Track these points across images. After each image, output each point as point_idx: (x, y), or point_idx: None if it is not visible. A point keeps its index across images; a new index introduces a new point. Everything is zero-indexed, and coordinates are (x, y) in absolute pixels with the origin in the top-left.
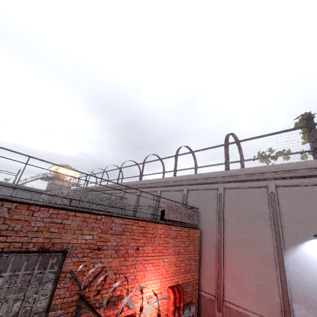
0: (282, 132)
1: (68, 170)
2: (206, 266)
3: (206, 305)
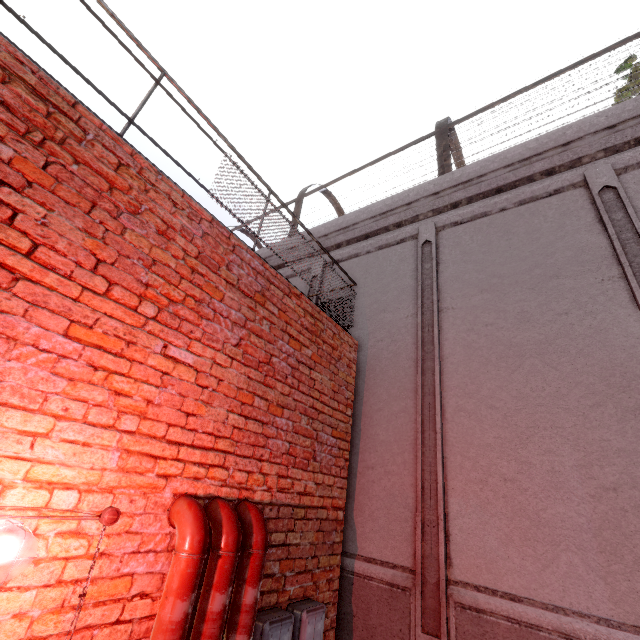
0: (611, 49)
1: None
2: (375, 462)
3: (372, 615)
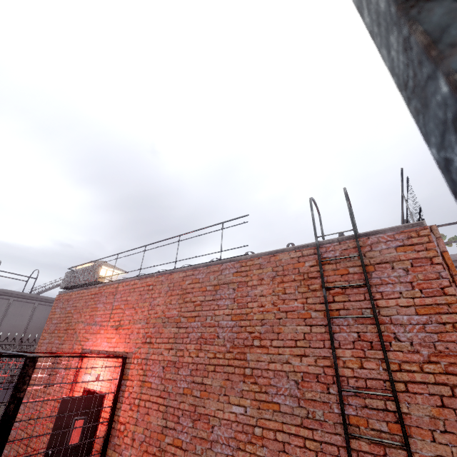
0: None
1: (108, 269)
2: None
3: None
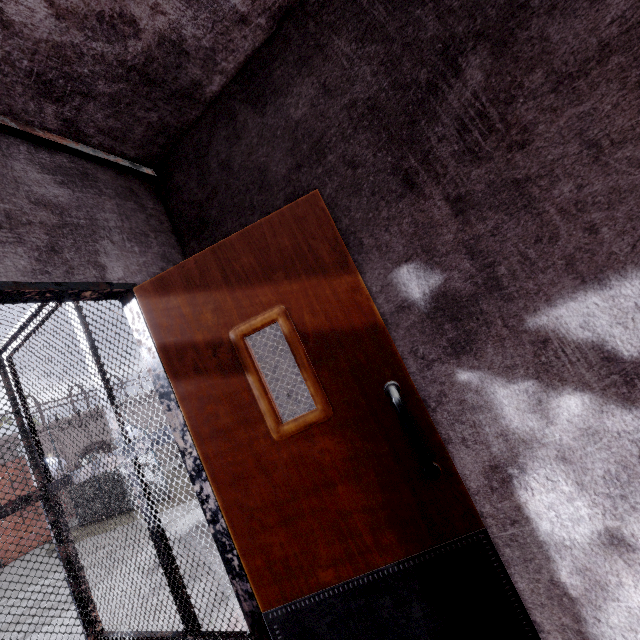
0: None
1: None
2: None
3: None
